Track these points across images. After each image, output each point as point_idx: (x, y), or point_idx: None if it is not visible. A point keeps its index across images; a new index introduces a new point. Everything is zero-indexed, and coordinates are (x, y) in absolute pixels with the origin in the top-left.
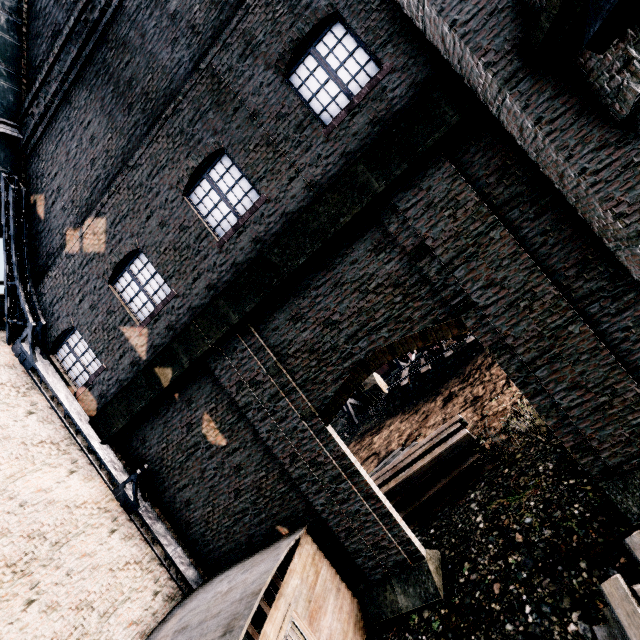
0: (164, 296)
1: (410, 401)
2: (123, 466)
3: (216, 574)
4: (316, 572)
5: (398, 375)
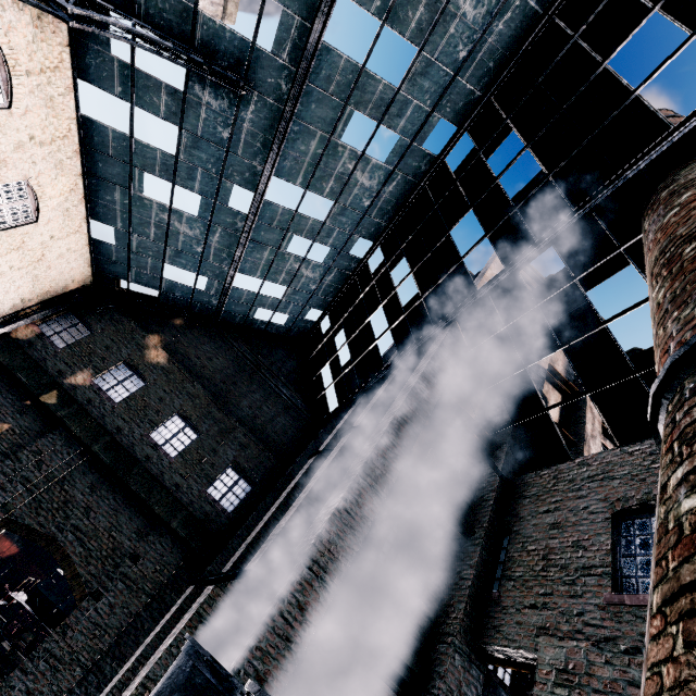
0: (114, 397)
1: None
2: None
3: None
4: None
5: None
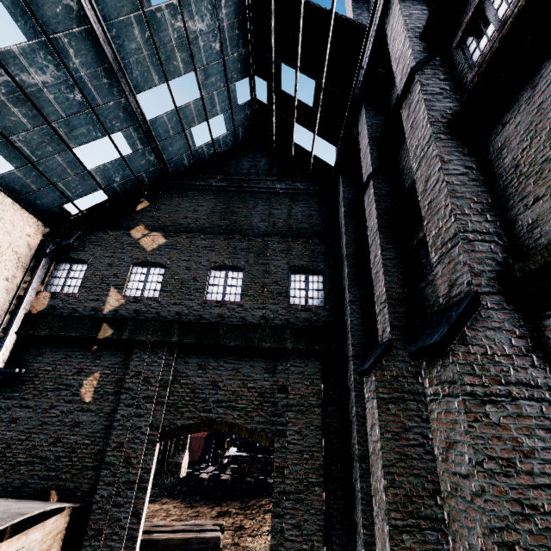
0: (152, 295)
1: (195, 495)
2: (6, 357)
3: None
4: (50, 546)
5: (204, 467)
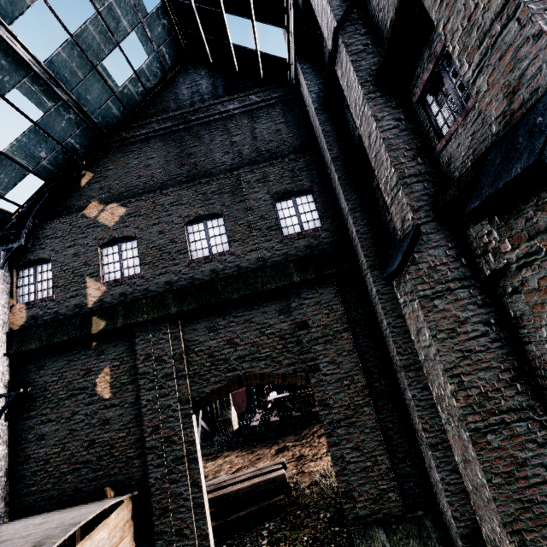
0: (133, 273)
1: (251, 441)
2: (7, 381)
3: (23, 517)
4: (121, 537)
5: (252, 416)
